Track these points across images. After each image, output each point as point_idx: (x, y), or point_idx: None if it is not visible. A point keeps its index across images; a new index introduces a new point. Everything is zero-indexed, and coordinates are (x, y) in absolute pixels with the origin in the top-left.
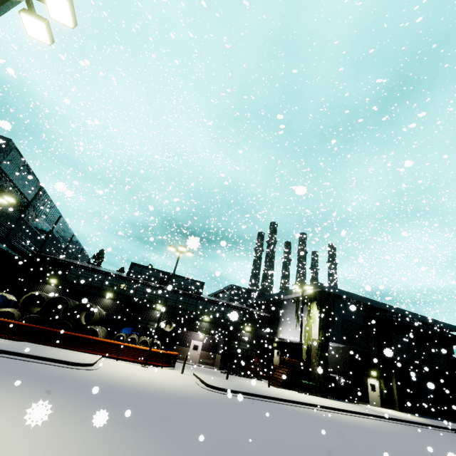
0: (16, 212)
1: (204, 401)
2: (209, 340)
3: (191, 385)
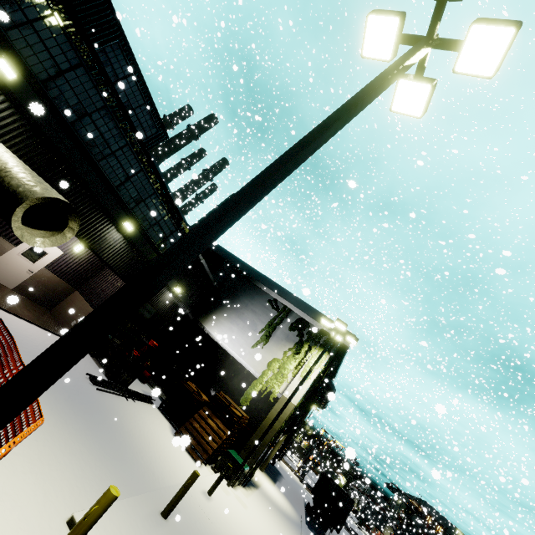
0: None
1: None
2: (84, 258)
3: None
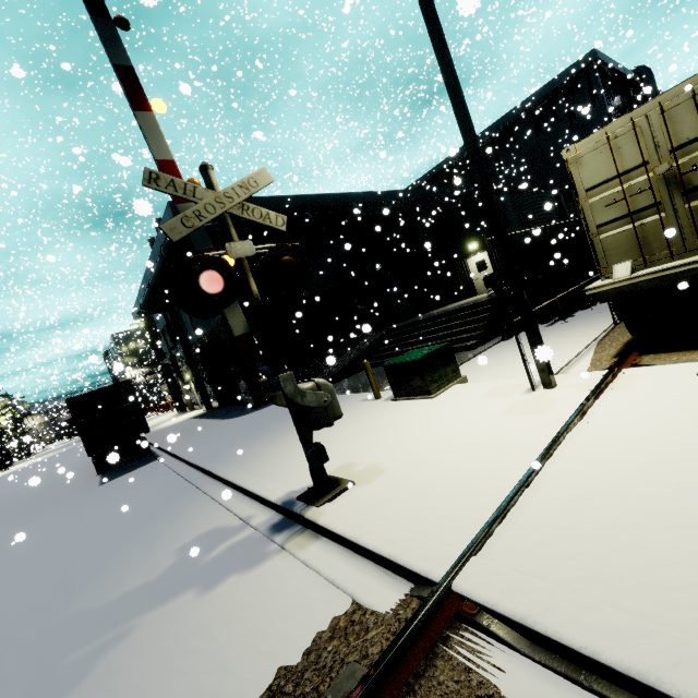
0: None
1: None
2: None
3: None
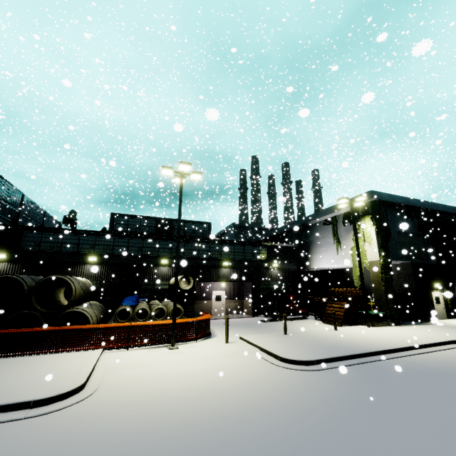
0: None
1: (332, 418)
2: (232, 286)
3: (258, 366)
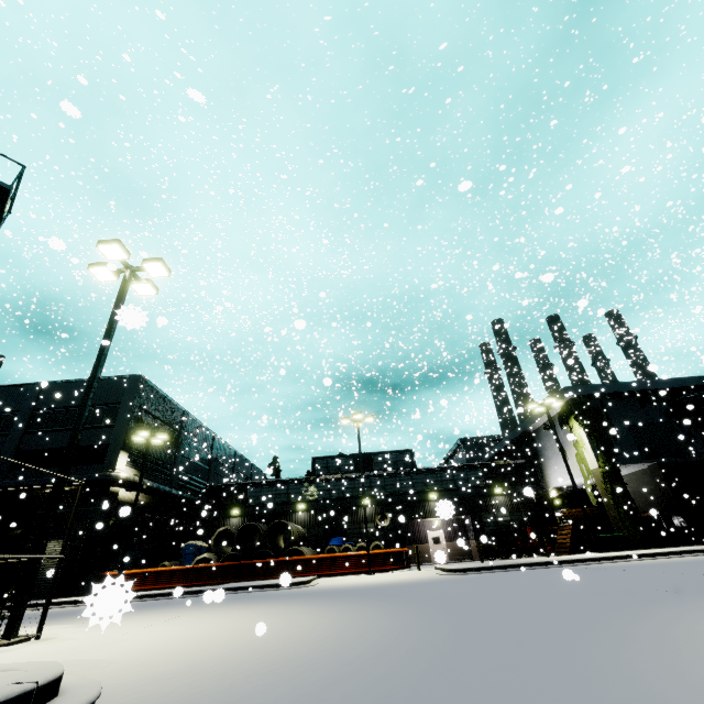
0: (171, 448)
1: (440, 581)
2: (451, 524)
3: (429, 576)
